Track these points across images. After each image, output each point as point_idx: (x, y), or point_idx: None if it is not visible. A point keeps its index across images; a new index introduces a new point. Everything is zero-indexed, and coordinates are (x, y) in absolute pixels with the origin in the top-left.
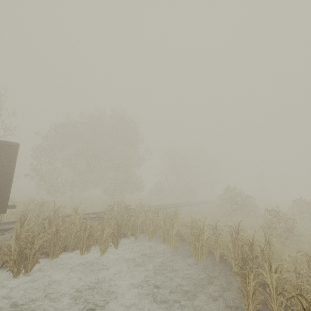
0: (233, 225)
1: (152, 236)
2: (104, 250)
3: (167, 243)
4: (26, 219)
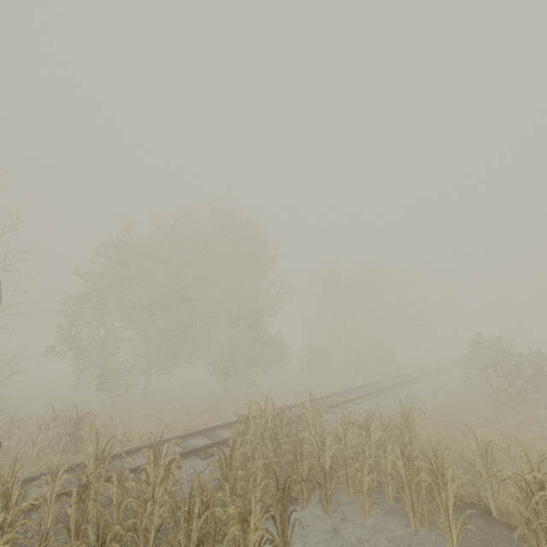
0: None
1: (373, 503)
2: None
3: (422, 522)
4: (8, 501)
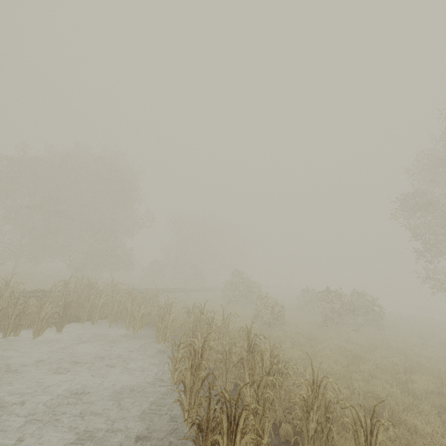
0: (227, 314)
1: (114, 320)
2: (39, 332)
3: (132, 329)
4: None
